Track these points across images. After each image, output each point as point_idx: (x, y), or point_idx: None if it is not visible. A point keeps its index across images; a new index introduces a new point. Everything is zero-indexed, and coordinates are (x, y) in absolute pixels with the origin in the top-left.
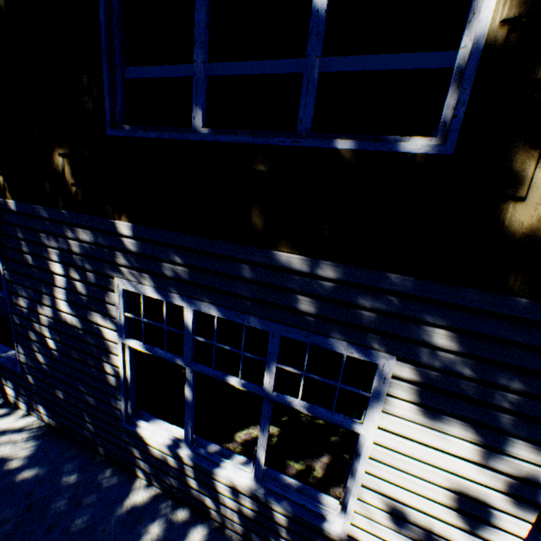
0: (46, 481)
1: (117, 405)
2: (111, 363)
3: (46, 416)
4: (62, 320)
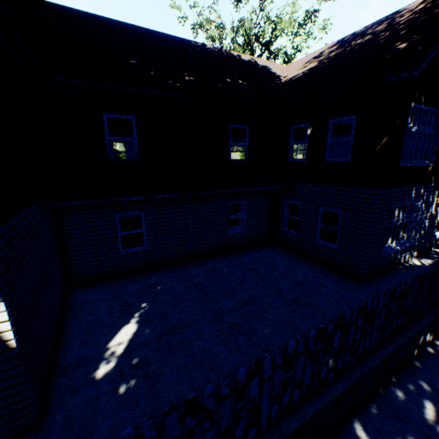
0: (437, 258)
1: (434, 231)
2: (436, 219)
3: (415, 255)
4: (431, 214)
